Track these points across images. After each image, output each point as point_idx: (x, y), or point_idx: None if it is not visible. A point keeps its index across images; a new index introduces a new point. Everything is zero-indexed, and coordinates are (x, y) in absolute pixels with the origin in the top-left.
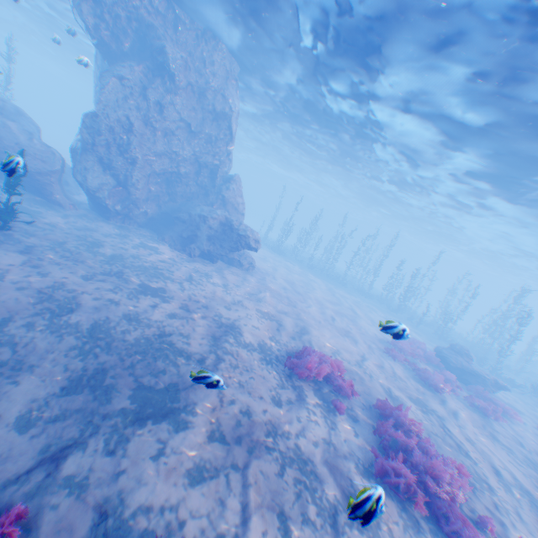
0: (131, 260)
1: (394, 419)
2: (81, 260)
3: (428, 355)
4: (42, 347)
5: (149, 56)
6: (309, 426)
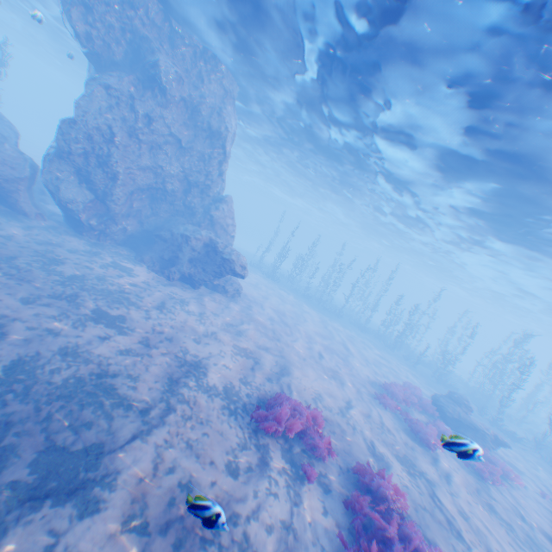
0: (94, 281)
1: (375, 489)
2: (29, 279)
3: (423, 402)
4: None
5: (141, 68)
6: (267, 503)
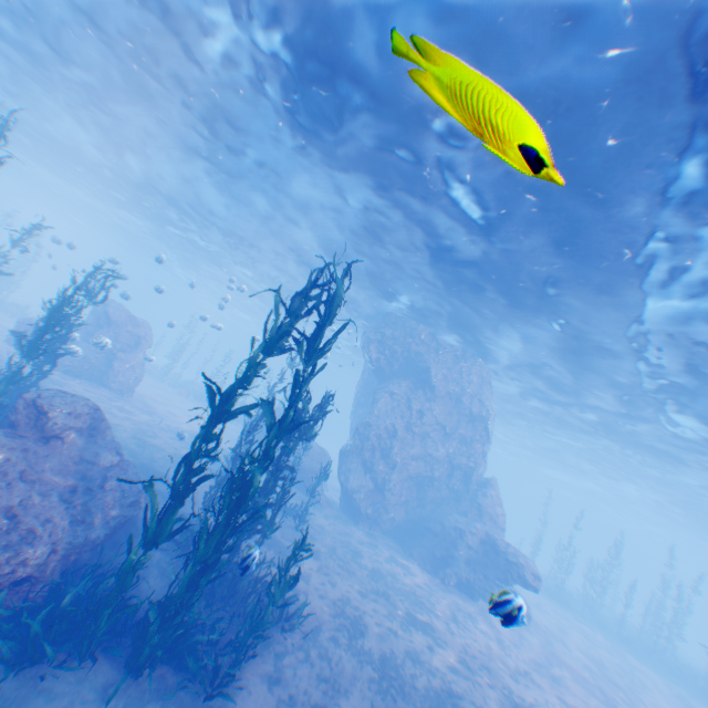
0: (389, 577)
1: None
2: (351, 569)
3: None
4: (347, 668)
5: (413, 373)
6: None
